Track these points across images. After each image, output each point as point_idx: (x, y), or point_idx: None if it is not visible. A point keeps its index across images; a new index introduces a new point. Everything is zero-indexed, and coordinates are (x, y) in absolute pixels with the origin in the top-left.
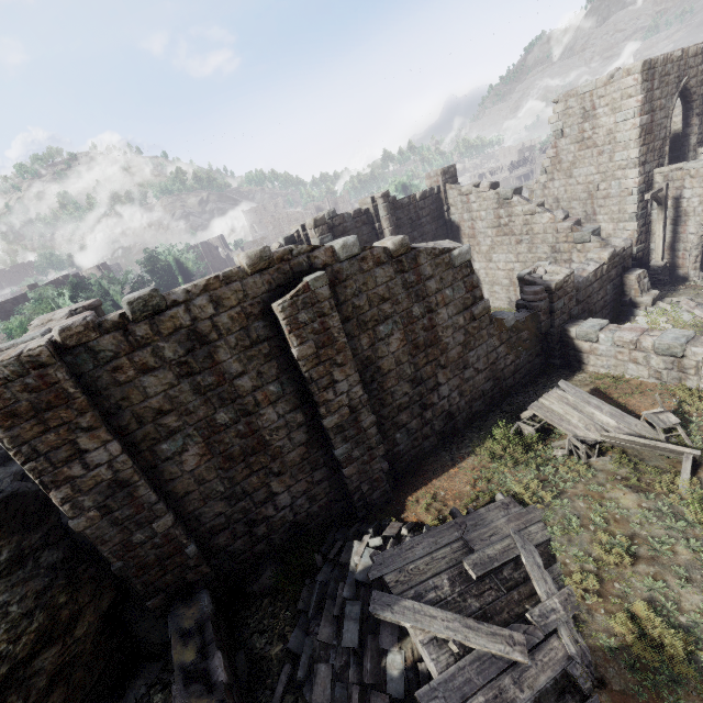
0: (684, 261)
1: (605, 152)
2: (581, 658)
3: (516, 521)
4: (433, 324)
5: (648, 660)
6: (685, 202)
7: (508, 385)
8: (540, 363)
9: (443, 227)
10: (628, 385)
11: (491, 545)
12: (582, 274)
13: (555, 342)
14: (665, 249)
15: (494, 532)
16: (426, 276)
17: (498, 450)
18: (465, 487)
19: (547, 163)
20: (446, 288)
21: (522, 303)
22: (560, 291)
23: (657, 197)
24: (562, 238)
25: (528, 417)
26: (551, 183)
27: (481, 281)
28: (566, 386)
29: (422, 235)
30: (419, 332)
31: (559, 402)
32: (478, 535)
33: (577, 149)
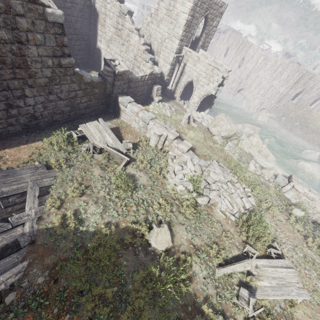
0: (177, 92)
1: (173, 23)
2: (30, 233)
3: (38, 175)
4: (22, 53)
5: (59, 231)
6: (186, 68)
7: (81, 112)
8: (103, 108)
9: (89, 8)
10: (130, 129)
11: (9, 186)
12: (136, 75)
13: (112, 101)
14: (174, 84)
15: (18, 180)
16: (17, 12)
17: (54, 142)
18: (24, 156)
19: (153, 11)
20: (38, 33)
21: (101, 74)
22: (120, 77)
23: (178, 58)
24: (139, 54)
25: (79, 130)
26: (151, 24)
27: (102, 56)
28: (101, 121)
29: (72, 2)
30: (6, 52)
31: (94, 127)
32: (3, 181)
33: (165, 13)
